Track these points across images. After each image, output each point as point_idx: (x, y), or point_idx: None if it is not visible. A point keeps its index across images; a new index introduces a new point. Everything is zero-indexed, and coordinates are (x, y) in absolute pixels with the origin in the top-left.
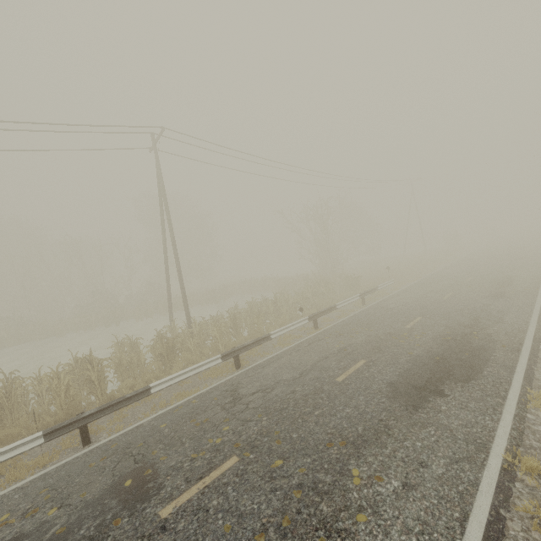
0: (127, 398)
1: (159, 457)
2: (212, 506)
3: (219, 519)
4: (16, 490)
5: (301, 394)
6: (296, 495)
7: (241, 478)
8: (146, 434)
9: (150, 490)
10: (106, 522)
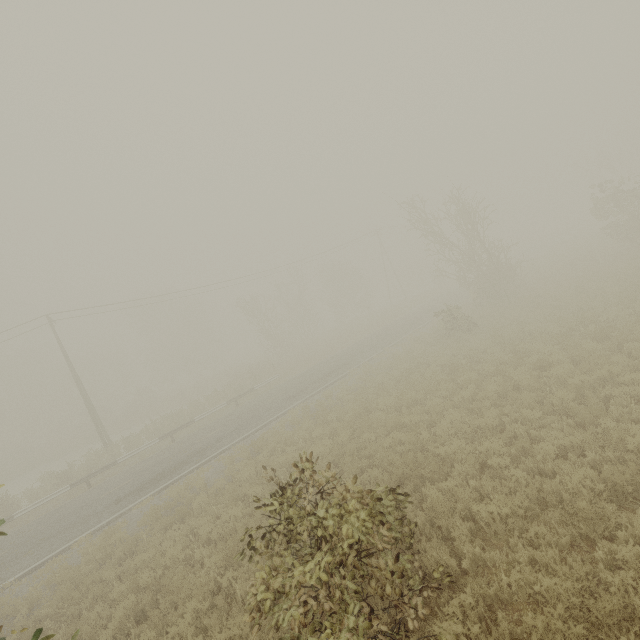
0: None
1: None
2: None
3: None
4: None
5: (75, 509)
6: (2, 564)
7: None
8: None
9: None
10: None
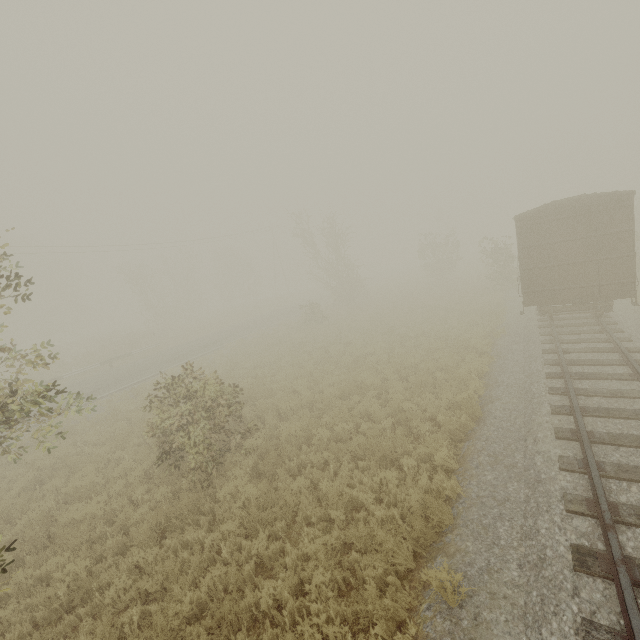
0: None
1: None
2: None
3: None
4: None
5: None
6: None
7: None
8: None
9: None
10: None
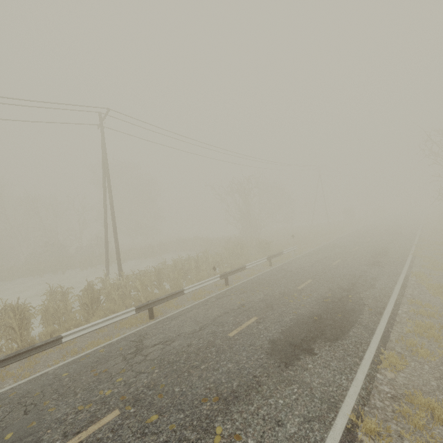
0: (36, 347)
1: (48, 408)
2: None
3: None
4: None
5: (195, 347)
6: None
7: (115, 433)
8: (47, 382)
9: None
10: None
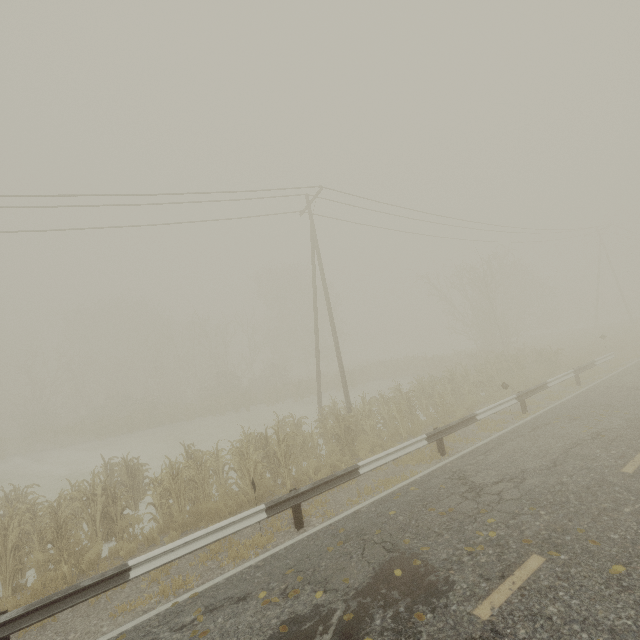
0: (337, 477)
1: (417, 547)
2: (553, 614)
3: (578, 631)
4: (253, 568)
5: (577, 486)
6: None
7: (569, 582)
8: (375, 520)
9: (437, 584)
10: (404, 615)
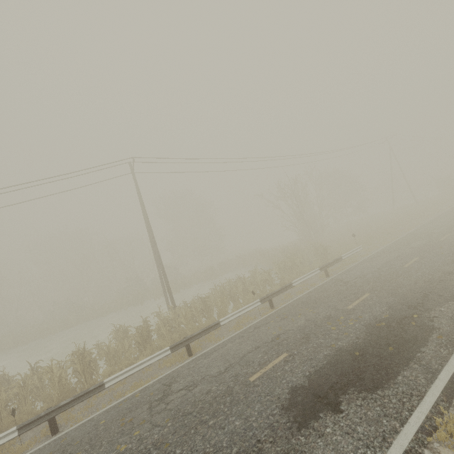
0: (84, 393)
1: None
2: None
3: None
4: None
5: (212, 395)
6: None
7: None
8: (88, 430)
9: None
10: None
